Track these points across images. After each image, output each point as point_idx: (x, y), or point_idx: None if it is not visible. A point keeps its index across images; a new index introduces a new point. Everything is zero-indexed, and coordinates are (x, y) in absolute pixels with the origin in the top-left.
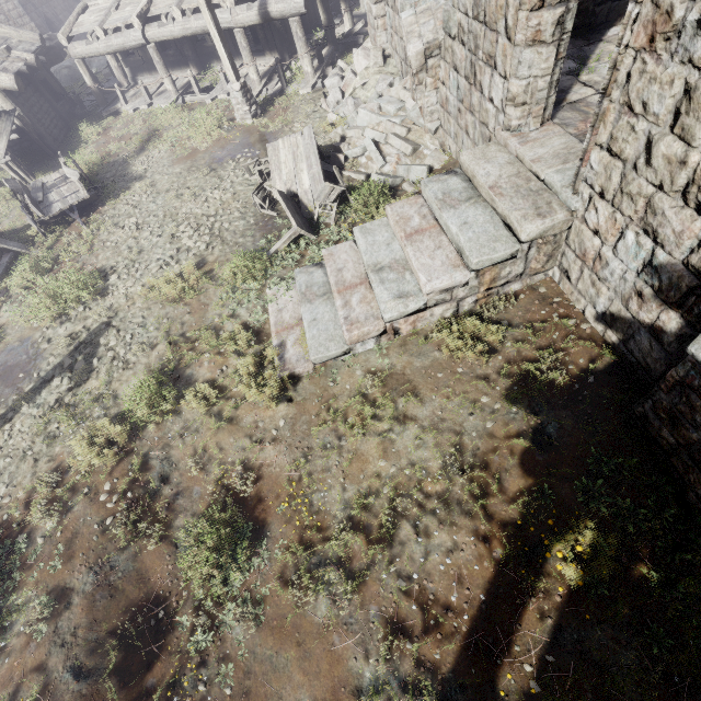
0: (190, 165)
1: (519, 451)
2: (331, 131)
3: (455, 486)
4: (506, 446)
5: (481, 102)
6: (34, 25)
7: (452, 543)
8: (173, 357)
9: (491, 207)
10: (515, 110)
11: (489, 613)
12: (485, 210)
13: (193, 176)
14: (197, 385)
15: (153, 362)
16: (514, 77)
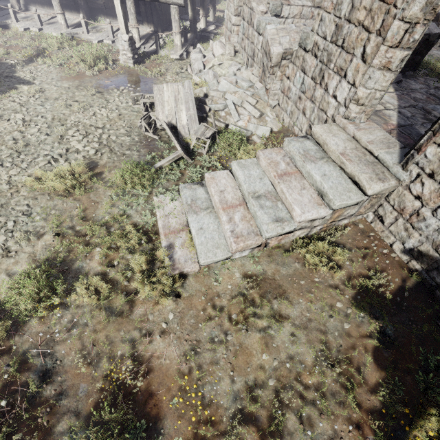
0: (78, 84)
1: (371, 349)
2: (196, 88)
3: (327, 378)
4: (361, 344)
5: (324, 96)
6: None
7: (333, 431)
8: (62, 249)
9: (338, 167)
10: (356, 107)
11: None
12: (335, 168)
13: (81, 93)
14: (88, 278)
15: (39, 251)
16: (363, 86)
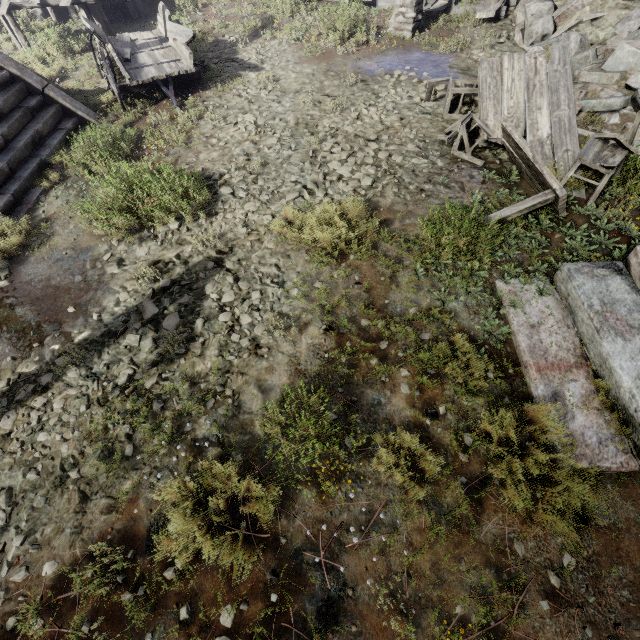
0: (325, 68)
1: None
2: None
3: None
4: None
5: None
6: None
7: None
8: (345, 360)
9: None
10: None
11: None
12: None
13: (332, 82)
14: (397, 431)
15: (303, 355)
16: None
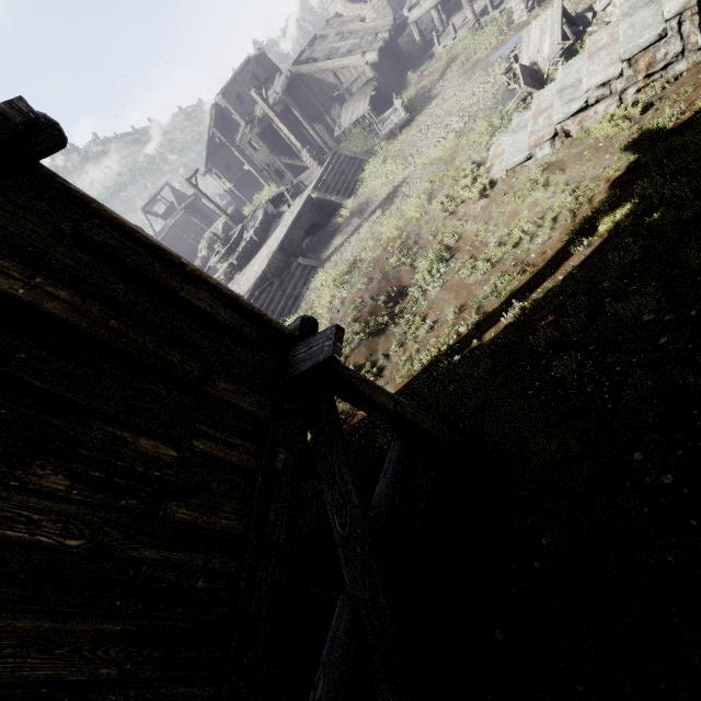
0: (470, 75)
1: (613, 179)
2: None
3: (563, 211)
4: (606, 179)
5: None
6: (391, 12)
7: (548, 238)
8: (430, 187)
9: (662, 2)
10: None
11: (552, 262)
12: (655, 7)
13: (469, 82)
14: (439, 197)
15: (421, 193)
16: None
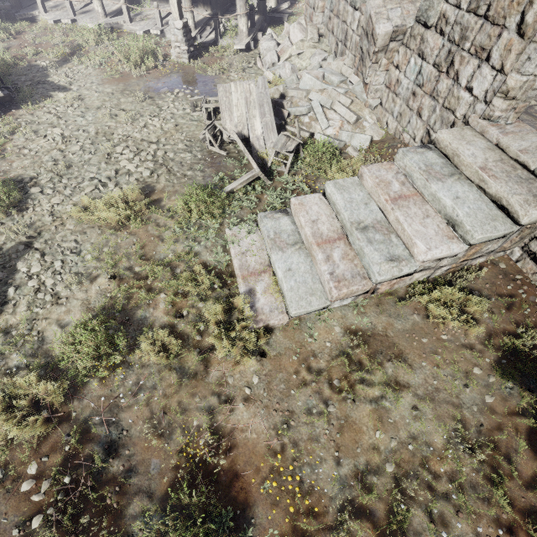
0: (122, 88)
1: (525, 430)
2: (269, 88)
3: (464, 466)
4: (510, 423)
5: (452, 89)
6: None
7: (474, 535)
8: (121, 295)
9: (476, 186)
10: (503, 102)
11: None
12: (472, 188)
13: (127, 99)
14: (154, 331)
15: (93, 298)
16: (516, 71)
